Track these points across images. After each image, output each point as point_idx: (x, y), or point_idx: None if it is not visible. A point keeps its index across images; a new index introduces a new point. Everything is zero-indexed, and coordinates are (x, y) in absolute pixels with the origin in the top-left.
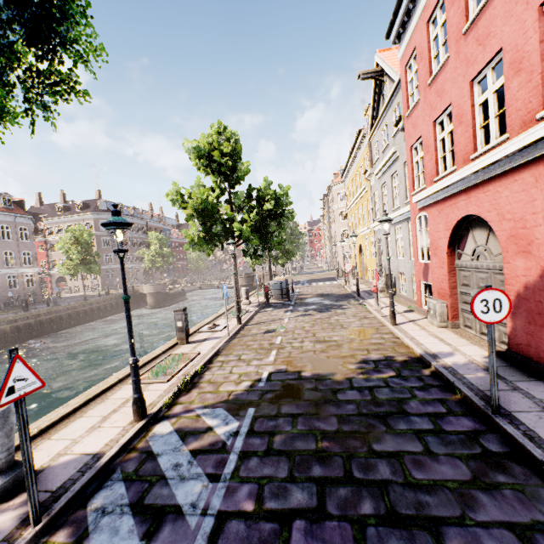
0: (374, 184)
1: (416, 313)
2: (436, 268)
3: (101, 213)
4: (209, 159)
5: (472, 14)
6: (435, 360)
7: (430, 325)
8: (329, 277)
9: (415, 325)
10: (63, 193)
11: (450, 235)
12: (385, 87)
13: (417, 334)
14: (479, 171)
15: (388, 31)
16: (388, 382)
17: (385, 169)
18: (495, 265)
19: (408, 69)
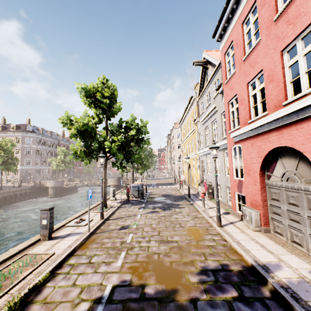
0: (200, 127)
1: (232, 215)
2: (249, 184)
3: (28, 133)
4: (94, 98)
5: (280, 8)
6: (269, 275)
7: (247, 229)
8: (169, 182)
9: (235, 227)
10: (4, 118)
11: (262, 161)
12: (208, 71)
13: (241, 238)
14: (293, 112)
15: (214, 33)
16: (234, 310)
17: (208, 118)
18: (307, 187)
19: (226, 55)
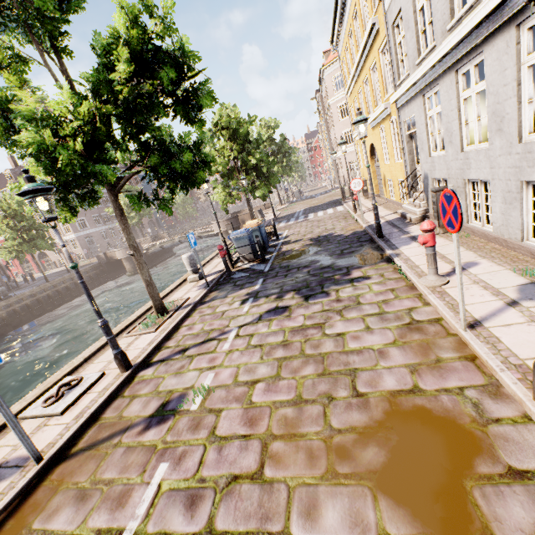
0: None
1: None
2: None
3: None
4: None
5: None
6: None
7: None
8: (332, 200)
9: None
10: (10, 156)
11: None
12: None
13: None
14: None
15: None
16: None
17: None
18: None
19: None
